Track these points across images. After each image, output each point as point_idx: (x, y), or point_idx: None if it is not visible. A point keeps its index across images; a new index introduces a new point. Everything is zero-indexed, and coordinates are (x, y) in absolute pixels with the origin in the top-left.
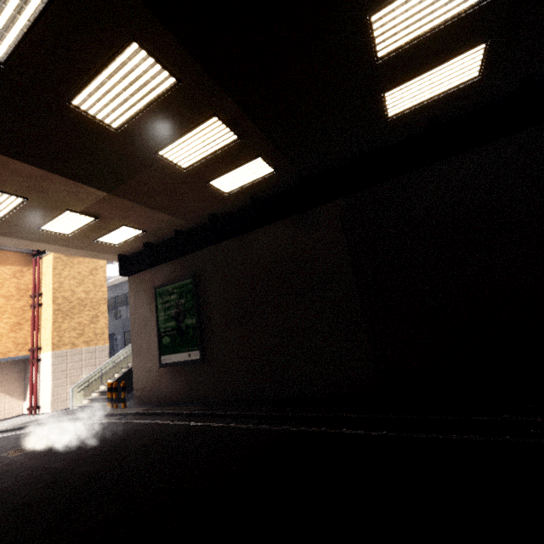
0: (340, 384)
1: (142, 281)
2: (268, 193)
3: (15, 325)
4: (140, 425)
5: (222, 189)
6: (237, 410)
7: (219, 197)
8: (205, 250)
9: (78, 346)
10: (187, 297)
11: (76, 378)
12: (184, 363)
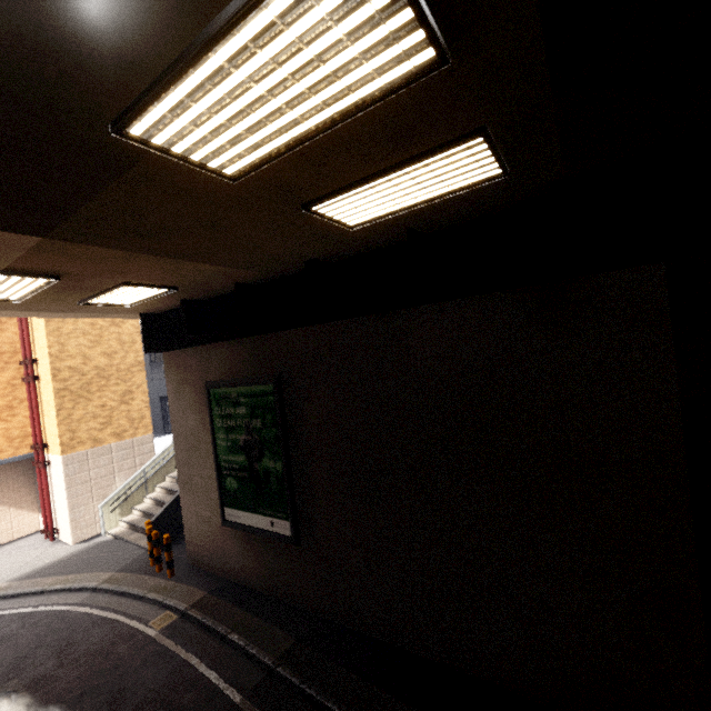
0: (604, 706)
1: (185, 367)
2: (453, 220)
3: (3, 411)
4: (185, 681)
5: (342, 217)
6: (367, 702)
7: (333, 232)
8: (298, 331)
9: (104, 442)
10: (265, 419)
11: (107, 490)
12: (262, 535)
